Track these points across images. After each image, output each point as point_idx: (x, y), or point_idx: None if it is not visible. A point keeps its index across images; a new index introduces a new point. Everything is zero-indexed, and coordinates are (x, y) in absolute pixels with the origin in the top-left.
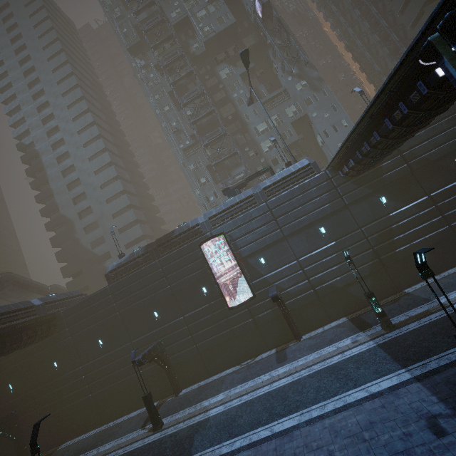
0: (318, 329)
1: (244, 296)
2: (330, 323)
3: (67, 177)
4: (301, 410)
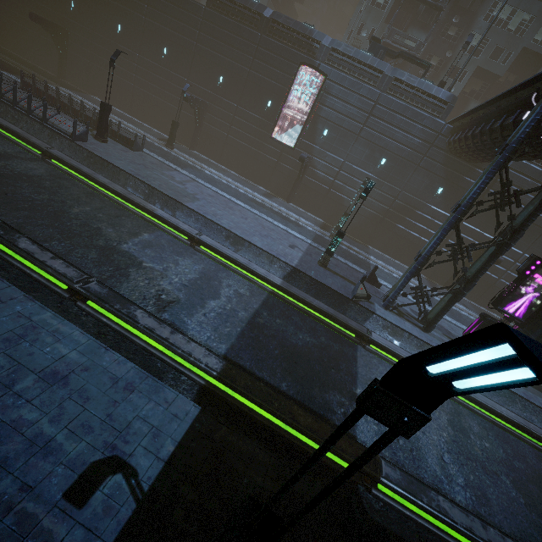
0: (303, 210)
1: (288, 142)
2: (314, 215)
3: None
4: (251, 207)
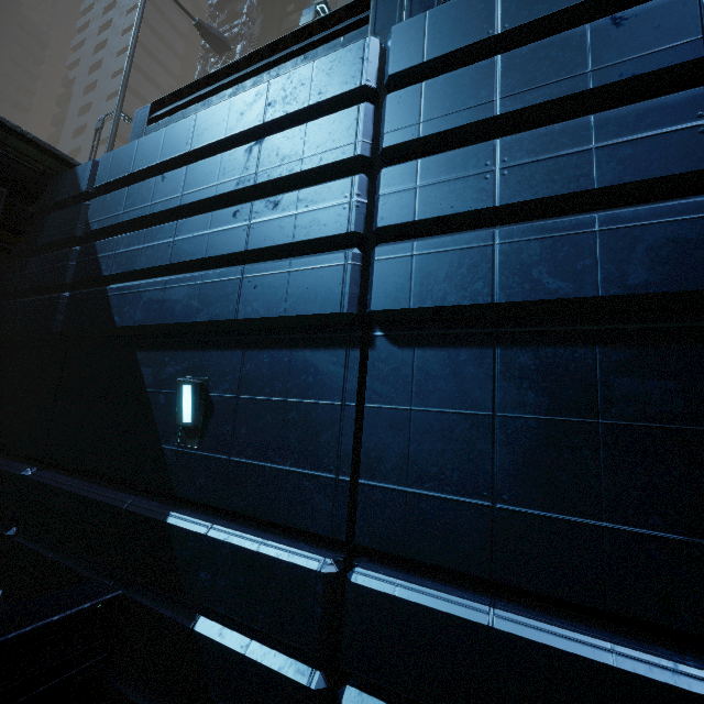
0: None
1: None
2: None
3: (74, 140)
4: None
